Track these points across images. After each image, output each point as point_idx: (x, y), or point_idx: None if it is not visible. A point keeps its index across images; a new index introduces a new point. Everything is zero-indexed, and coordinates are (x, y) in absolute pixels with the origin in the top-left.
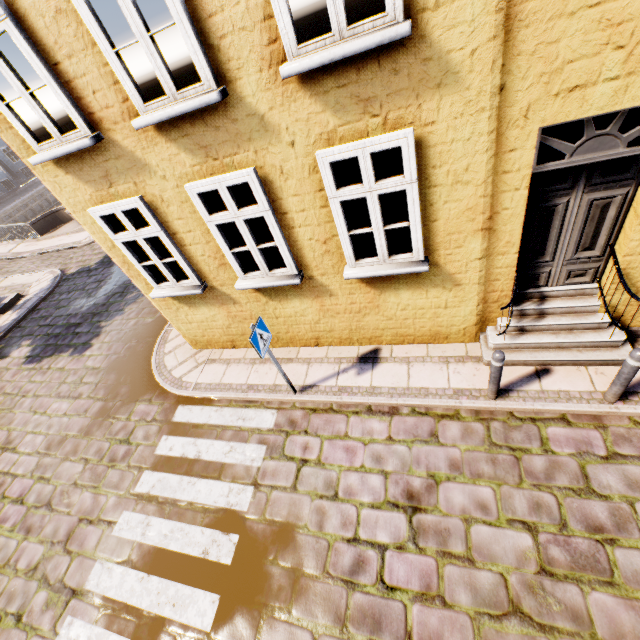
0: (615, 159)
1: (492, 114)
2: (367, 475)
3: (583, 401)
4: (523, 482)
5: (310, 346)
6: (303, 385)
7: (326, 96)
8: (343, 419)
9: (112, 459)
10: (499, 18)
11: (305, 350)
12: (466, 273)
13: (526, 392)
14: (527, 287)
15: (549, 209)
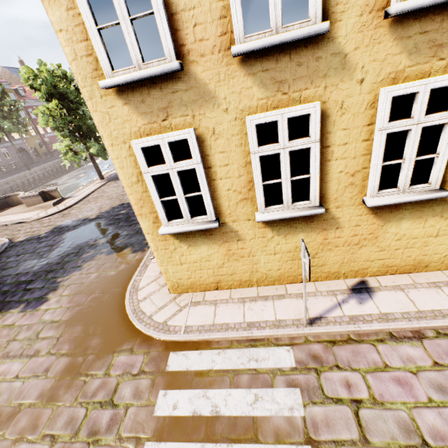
0: None
1: None
2: (444, 410)
3: None
4: None
5: (295, 283)
6: (309, 318)
7: (407, 40)
8: (371, 348)
9: (92, 431)
10: None
11: (292, 286)
12: None
13: None
14: None
15: None
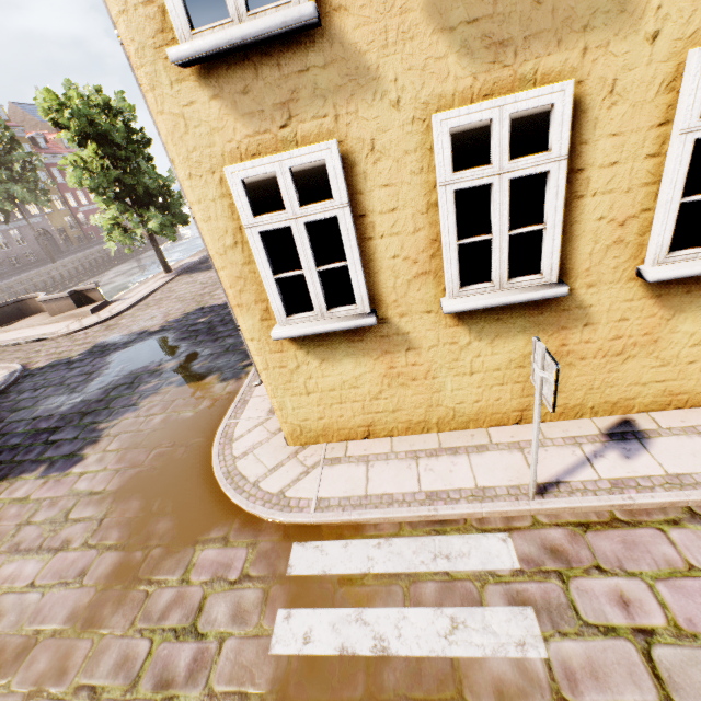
0: None
1: None
2: None
3: None
4: None
5: (504, 425)
6: (536, 483)
7: None
8: (657, 536)
9: (162, 681)
10: None
11: (499, 431)
12: None
13: None
14: None
15: None
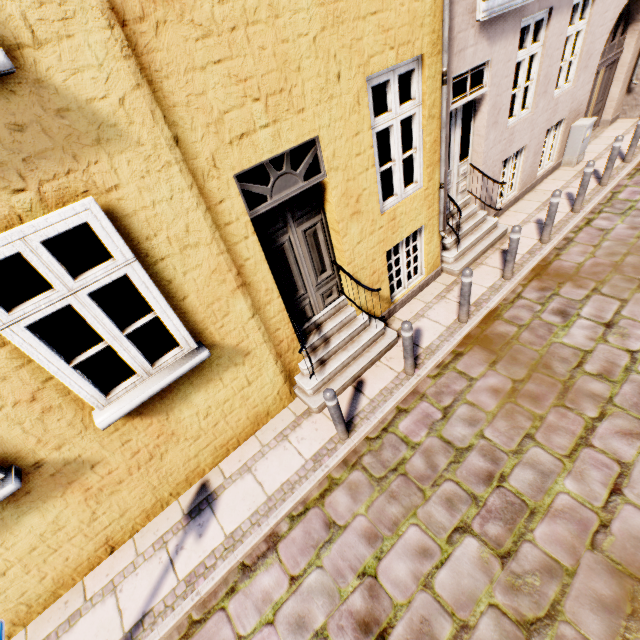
0: (300, 194)
1: (182, 167)
2: None
3: (399, 386)
4: (425, 491)
5: (101, 562)
6: (124, 635)
7: None
8: (220, 620)
9: None
10: (132, 65)
11: (95, 575)
12: (248, 337)
13: (363, 411)
14: (302, 324)
15: (280, 249)
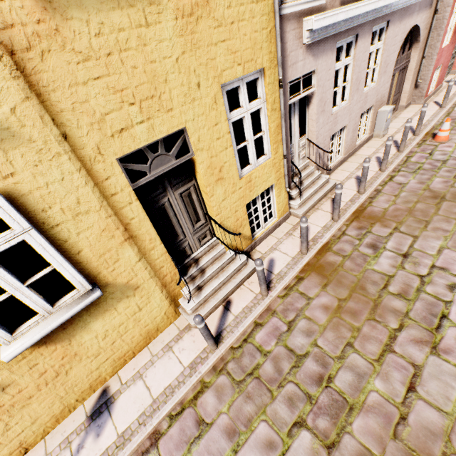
0: (176, 168)
1: (71, 156)
2: None
3: (257, 305)
4: (273, 392)
5: None
6: None
7: None
8: None
9: None
10: (21, 83)
11: None
12: (137, 276)
13: (229, 325)
14: (183, 260)
15: (161, 208)
